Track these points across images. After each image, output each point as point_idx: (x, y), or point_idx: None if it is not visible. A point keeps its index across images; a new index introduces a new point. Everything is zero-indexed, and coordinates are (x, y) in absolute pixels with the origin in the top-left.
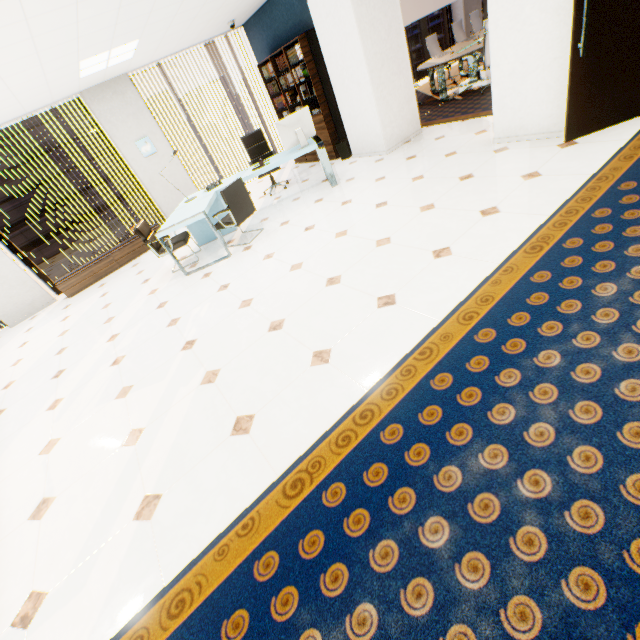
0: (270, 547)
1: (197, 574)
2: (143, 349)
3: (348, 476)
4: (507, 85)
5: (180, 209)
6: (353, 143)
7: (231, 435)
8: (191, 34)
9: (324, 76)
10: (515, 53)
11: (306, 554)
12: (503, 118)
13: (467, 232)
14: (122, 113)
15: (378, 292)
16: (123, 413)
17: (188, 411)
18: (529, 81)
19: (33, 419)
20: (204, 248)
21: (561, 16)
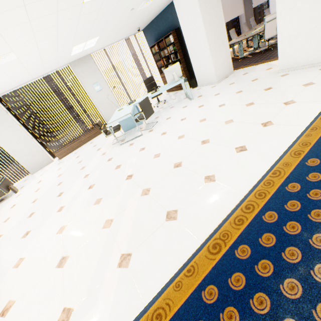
0: (209, 283)
1: (165, 298)
2: (104, 180)
3: (249, 241)
4: (287, 42)
5: (116, 113)
6: (198, 80)
7: (166, 221)
8: (120, 34)
9: (183, 49)
10: (291, 26)
11: (235, 287)
12: (284, 59)
13: (279, 113)
14: (87, 72)
15: (234, 145)
16: (99, 212)
17: (137, 209)
18: (300, 39)
19: (50, 216)
20: (127, 132)
21: (319, 4)
